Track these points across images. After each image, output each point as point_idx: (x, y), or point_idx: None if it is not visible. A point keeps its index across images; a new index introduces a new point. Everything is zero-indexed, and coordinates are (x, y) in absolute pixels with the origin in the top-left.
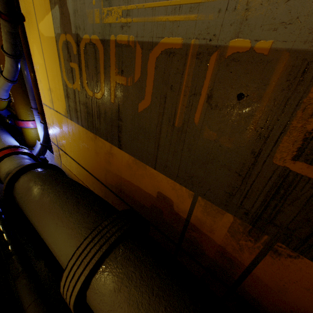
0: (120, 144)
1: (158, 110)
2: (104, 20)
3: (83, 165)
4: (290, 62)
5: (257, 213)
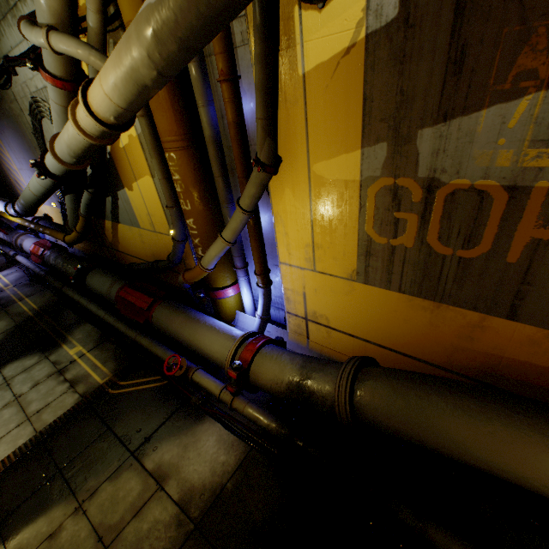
0: (512, 314)
1: None
2: (523, 163)
3: (382, 342)
4: None
5: None
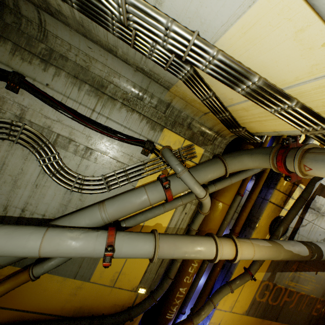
0: (276, 319)
1: (295, 306)
2: (288, 283)
3: None
4: (315, 298)
5: (307, 324)
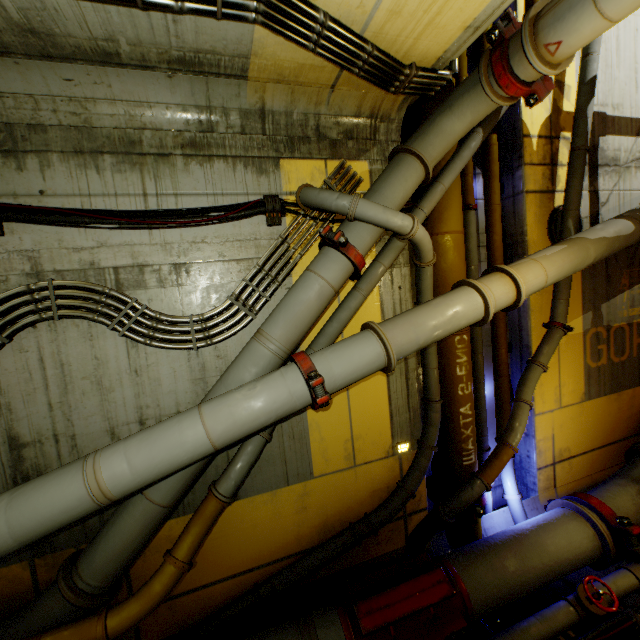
0: (639, 382)
1: None
2: (629, 314)
3: (600, 442)
4: None
5: None
